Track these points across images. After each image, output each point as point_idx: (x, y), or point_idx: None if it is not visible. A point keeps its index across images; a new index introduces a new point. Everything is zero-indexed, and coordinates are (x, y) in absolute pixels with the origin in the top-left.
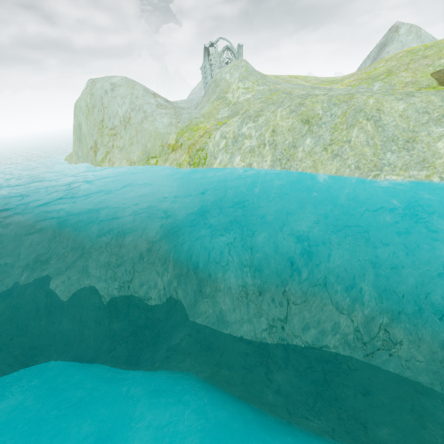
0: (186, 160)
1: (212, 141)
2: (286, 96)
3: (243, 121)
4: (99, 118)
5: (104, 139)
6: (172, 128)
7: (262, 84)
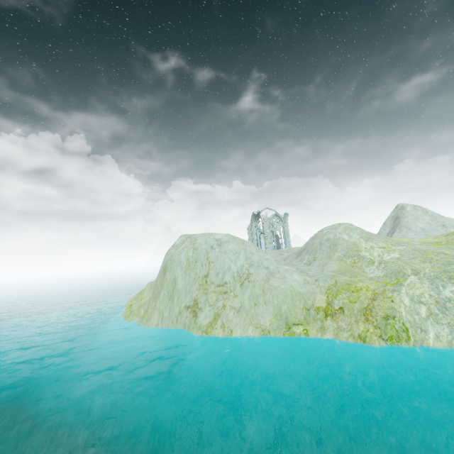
0: (372, 332)
1: (402, 307)
2: (451, 257)
3: (435, 283)
4: (202, 272)
5: (209, 297)
6: (313, 287)
7: (397, 244)
